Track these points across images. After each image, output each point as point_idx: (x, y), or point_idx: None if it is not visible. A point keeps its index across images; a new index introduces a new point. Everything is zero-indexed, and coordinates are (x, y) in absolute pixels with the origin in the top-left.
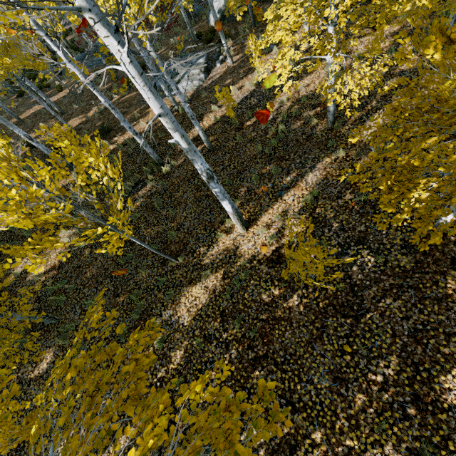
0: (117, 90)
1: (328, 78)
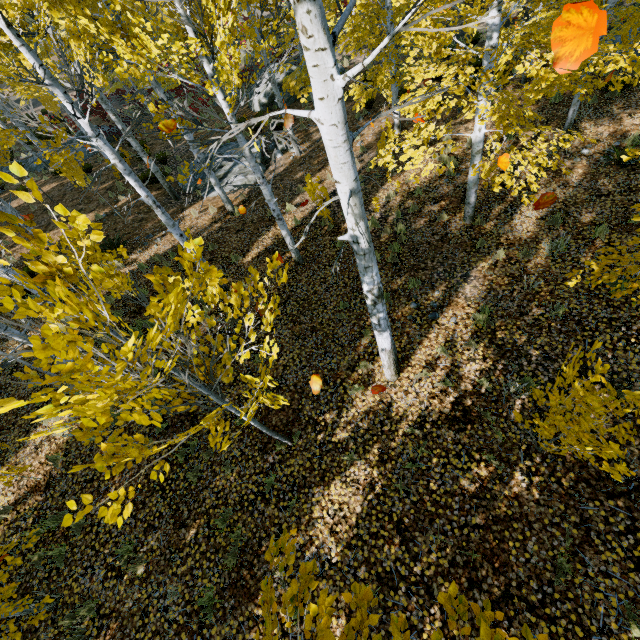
0: (123, 190)
1: (471, 161)
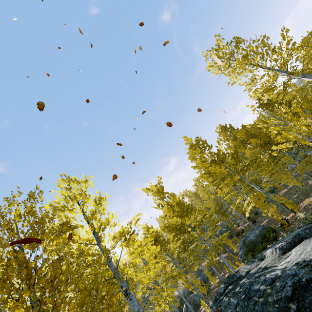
0: None
1: None
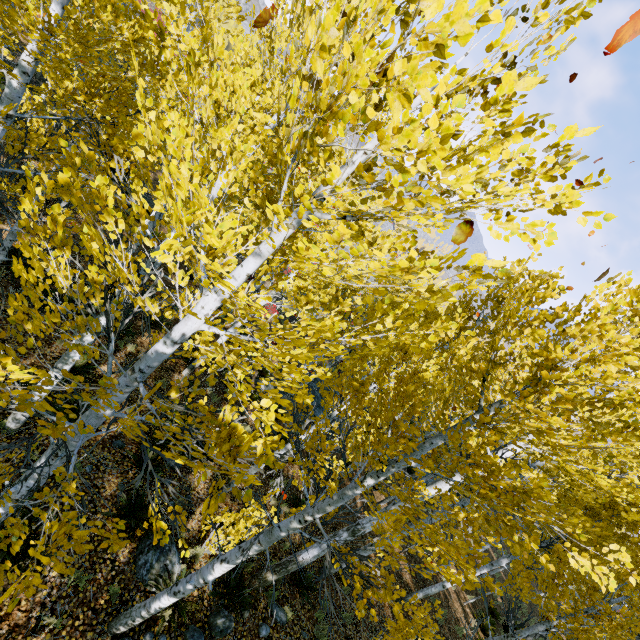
0: None
1: None
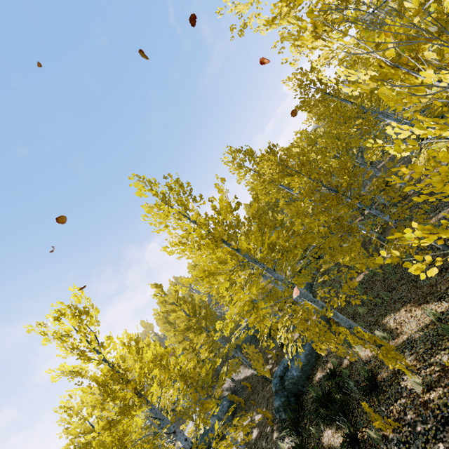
0: None
1: None
